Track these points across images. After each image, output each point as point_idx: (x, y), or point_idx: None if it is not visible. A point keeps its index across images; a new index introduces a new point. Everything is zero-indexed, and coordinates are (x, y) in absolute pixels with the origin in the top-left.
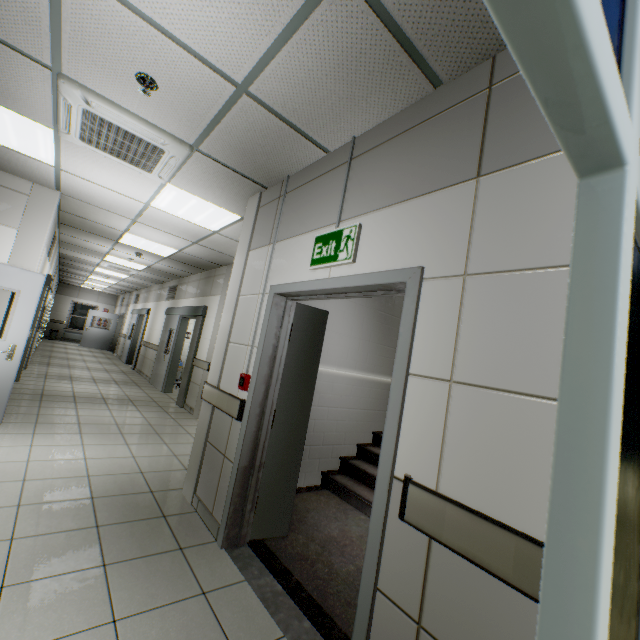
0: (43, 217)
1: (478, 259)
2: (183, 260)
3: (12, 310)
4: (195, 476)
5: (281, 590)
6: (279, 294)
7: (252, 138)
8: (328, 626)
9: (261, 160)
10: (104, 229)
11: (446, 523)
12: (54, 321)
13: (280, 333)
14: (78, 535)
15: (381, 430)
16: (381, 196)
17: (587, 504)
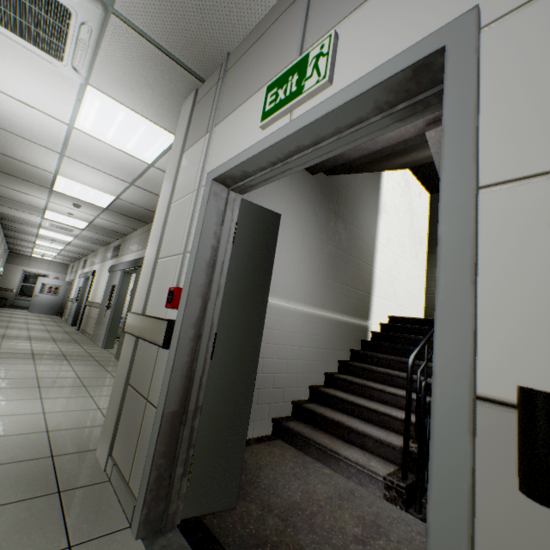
0: None
1: None
2: (123, 211)
3: None
4: (111, 431)
5: None
6: (219, 180)
7: None
8: None
9: (194, 24)
10: (34, 172)
11: None
12: (3, 289)
13: (221, 231)
14: None
15: (333, 371)
16: None
17: None
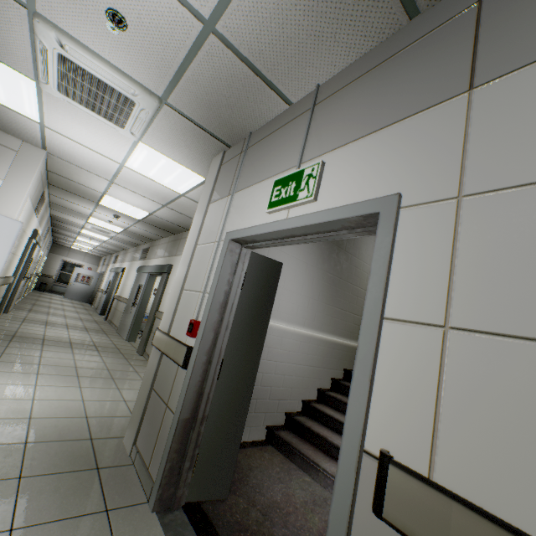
0: (28, 171)
1: (478, 176)
2: (154, 223)
3: None
4: (137, 425)
5: None
6: (234, 240)
7: (218, 88)
8: None
9: (225, 114)
10: (86, 190)
11: (453, 535)
12: (45, 275)
13: (233, 280)
14: None
15: (326, 387)
16: (347, 132)
17: None
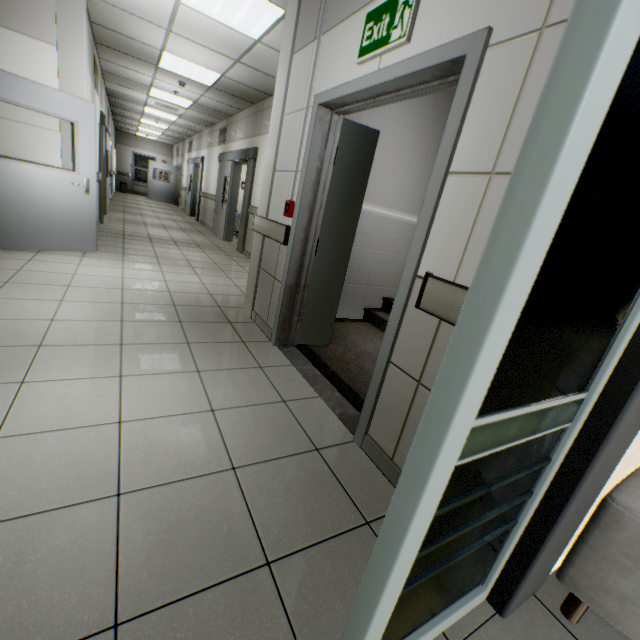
0: (76, 29)
1: None
2: (228, 90)
3: (76, 143)
4: (252, 297)
5: (319, 374)
6: (323, 106)
7: None
8: (354, 397)
9: None
10: (140, 48)
11: (455, 306)
12: (121, 174)
13: (324, 155)
14: (167, 325)
15: None
16: None
17: (547, 154)
